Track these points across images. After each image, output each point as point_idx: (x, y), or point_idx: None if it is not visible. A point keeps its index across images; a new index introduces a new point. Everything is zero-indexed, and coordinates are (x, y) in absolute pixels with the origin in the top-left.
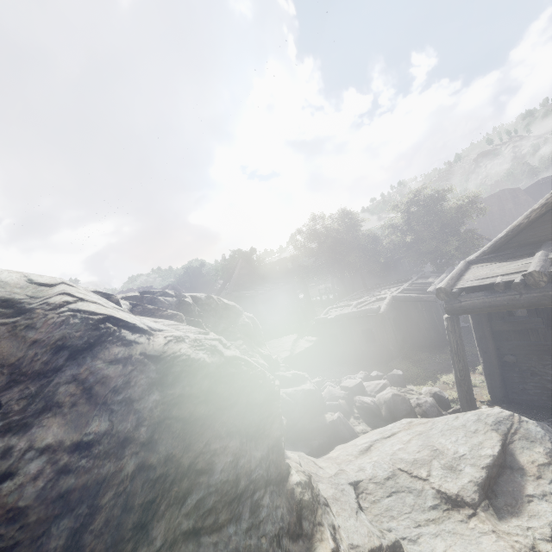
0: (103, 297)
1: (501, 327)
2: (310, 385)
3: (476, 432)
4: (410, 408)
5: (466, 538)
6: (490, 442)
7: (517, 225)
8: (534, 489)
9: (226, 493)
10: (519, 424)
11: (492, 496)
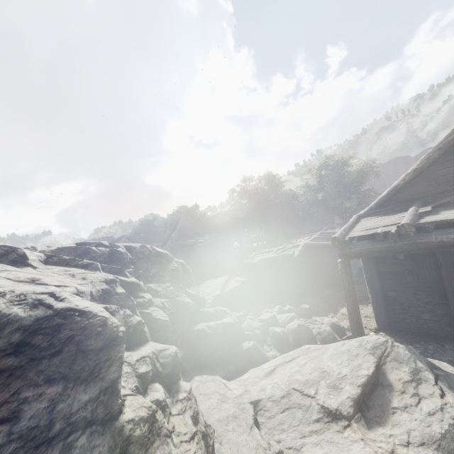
0: (10, 250)
1: (385, 268)
2: (230, 318)
3: (357, 356)
4: (312, 336)
5: (340, 446)
6: (367, 364)
7: (396, 186)
8: (398, 402)
9: (33, 439)
10: (391, 349)
11: (365, 409)
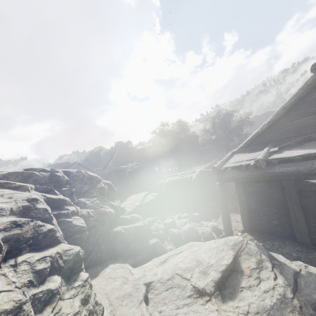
0: None
1: (249, 189)
2: (141, 223)
3: (222, 250)
4: (197, 235)
5: (201, 315)
6: (228, 256)
7: (257, 132)
8: (245, 283)
9: None
10: (246, 245)
11: (223, 288)
